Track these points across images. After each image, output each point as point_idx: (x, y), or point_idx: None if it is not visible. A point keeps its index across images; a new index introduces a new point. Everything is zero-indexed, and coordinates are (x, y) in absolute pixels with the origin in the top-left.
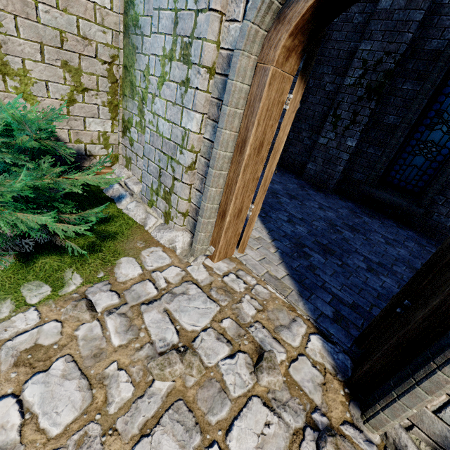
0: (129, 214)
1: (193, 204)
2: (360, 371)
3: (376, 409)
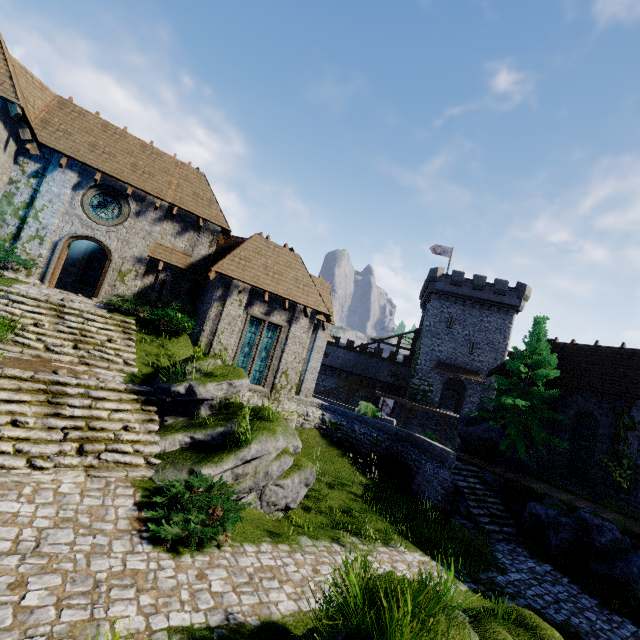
0: (7, 275)
1: (41, 271)
2: (94, 296)
3: (98, 297)
